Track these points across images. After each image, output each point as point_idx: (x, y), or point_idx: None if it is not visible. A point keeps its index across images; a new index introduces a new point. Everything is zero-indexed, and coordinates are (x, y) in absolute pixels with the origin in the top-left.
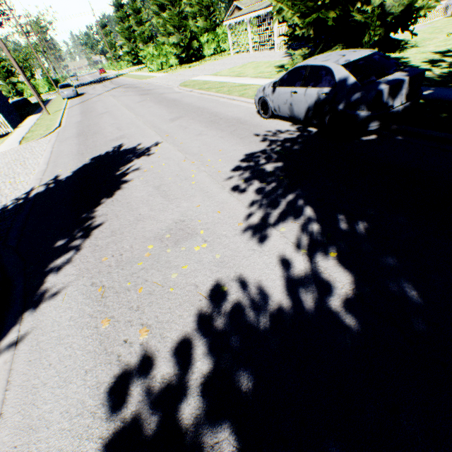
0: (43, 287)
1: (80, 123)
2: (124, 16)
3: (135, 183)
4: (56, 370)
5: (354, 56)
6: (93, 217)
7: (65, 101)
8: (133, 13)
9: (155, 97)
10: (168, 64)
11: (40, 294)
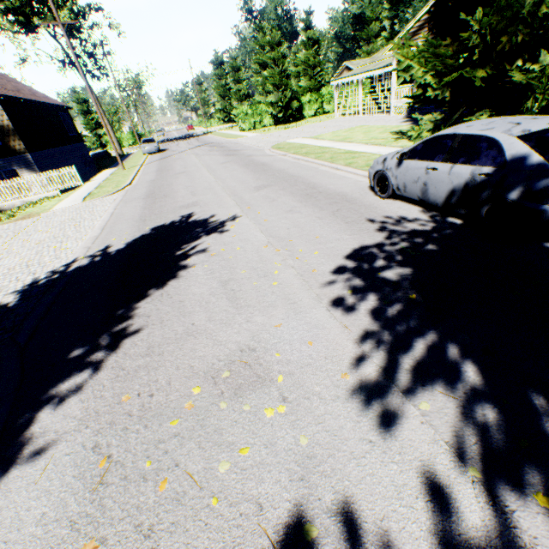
0: (28, 431)
1: (153, 183)
2: (222, 74)
3: (196, 271)
4: None
5: (537, 124)
6: (131, 317)
7: (145, 156)
8: (232, 71)
9: (242, 159)
10: (261, 124)
11: (19, 445)
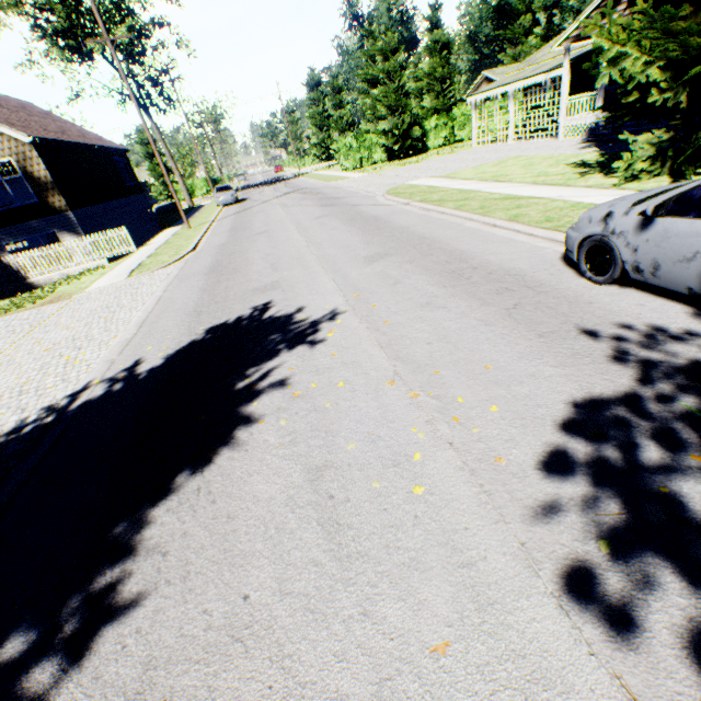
0: None
1: (222, 248)
2: (319, 98)
3: (265, 433)
4: None
5: None
6: (132, 550)
7: (218, 209)
8: (332, 93)
9: (344, 211)
10: (370, 160)
11: None
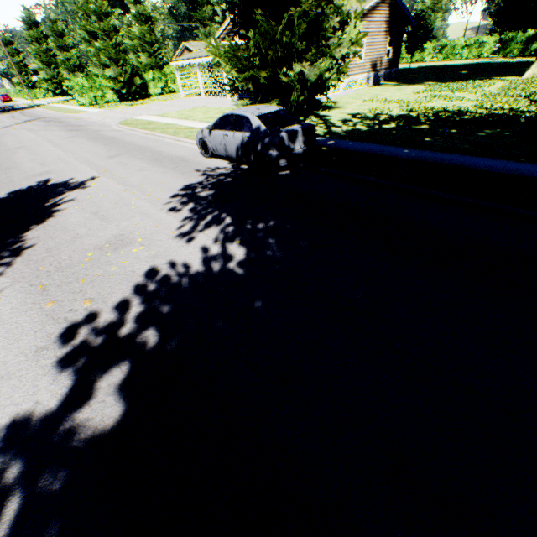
0: None
1: None
2: (40, 36)
3: (70, 211)
4: (5, 337)
5: (266, 110)
6: (23, 241)
7: None
8: (54, 36)
9: (89, 134)
10: (104, 99)
11: None
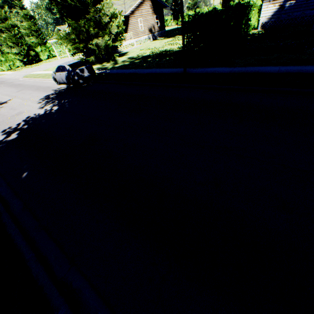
0: None
1: None
2: None
3: (1, 110)
4: None
5: (72, 62)
6: None
7: None
8: None
9: (8, 84)
10: (15, 66)
11: None
